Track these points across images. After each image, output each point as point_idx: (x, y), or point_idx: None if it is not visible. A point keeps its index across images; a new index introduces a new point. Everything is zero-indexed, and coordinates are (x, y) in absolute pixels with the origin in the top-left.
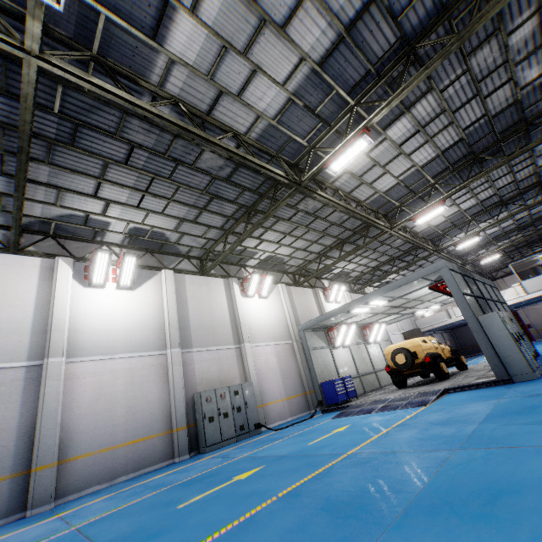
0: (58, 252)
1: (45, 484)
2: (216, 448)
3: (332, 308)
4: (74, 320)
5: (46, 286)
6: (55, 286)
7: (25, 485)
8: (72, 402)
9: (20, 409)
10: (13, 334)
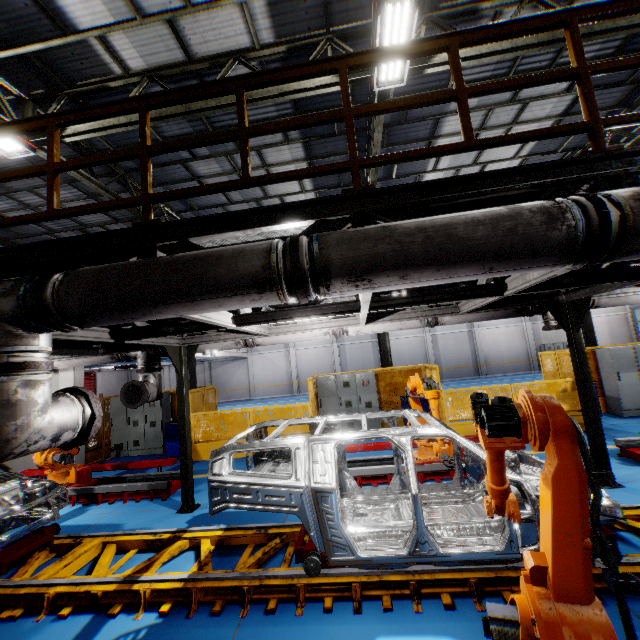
0: None
1: (483, 370)
2: None
3: None
4: None
5: None
6: None
7: (477, 369)
8: (485, 344)
9: (469, 345)
10: None
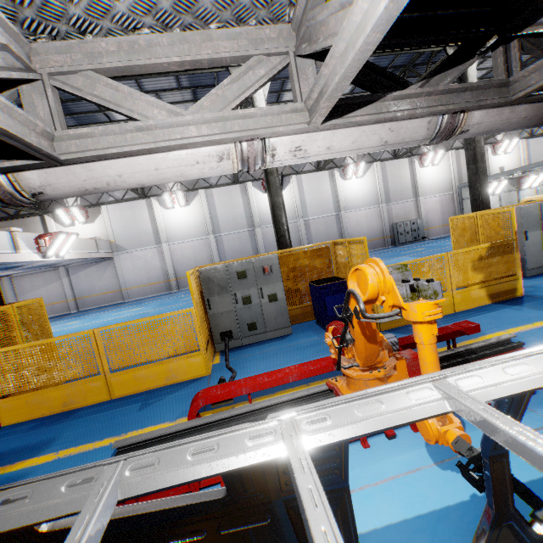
0: (332, 166)
1: None
2: (403, 245)
3: (498, 160)
4: (344, 196)
5: (332, 183)
6: (336, 183)
7: None
8: (350, 226)
9: (337, 228)
10: (328, 204)
